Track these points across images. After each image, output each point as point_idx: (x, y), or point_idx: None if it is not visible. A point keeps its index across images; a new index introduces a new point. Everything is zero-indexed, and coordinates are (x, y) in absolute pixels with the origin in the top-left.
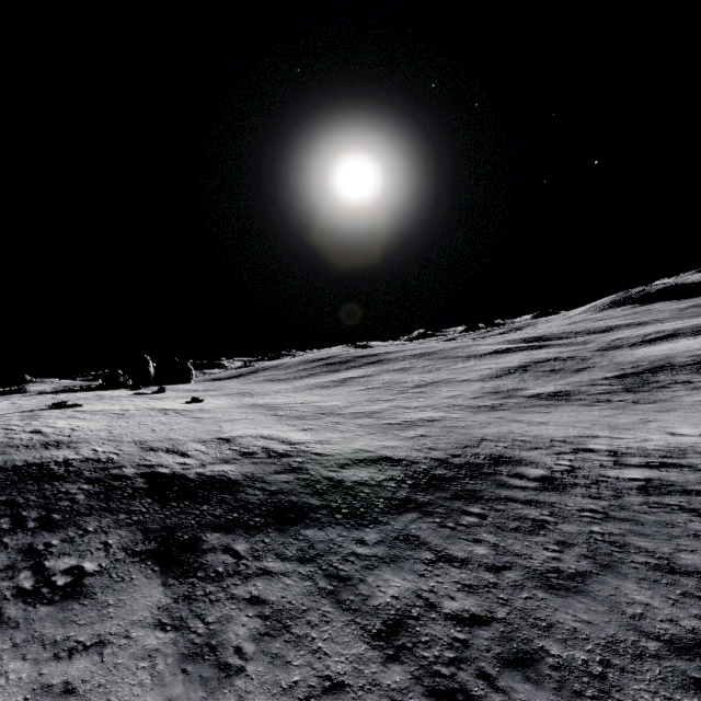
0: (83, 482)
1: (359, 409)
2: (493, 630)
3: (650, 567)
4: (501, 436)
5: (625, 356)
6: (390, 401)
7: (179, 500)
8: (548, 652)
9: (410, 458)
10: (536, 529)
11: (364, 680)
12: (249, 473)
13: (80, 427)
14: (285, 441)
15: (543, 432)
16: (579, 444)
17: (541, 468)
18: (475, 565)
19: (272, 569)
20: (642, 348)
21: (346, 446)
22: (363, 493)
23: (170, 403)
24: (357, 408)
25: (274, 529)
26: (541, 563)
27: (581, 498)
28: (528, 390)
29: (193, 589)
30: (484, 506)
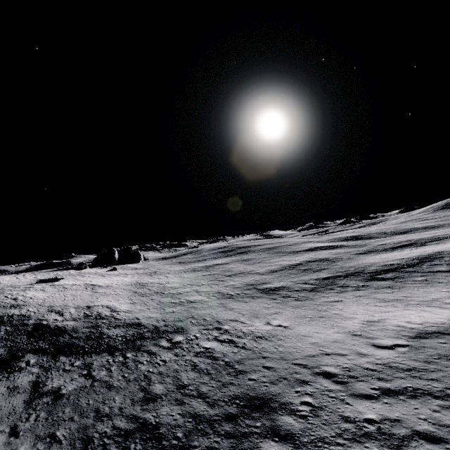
0: (9, 326)
1: (177, 290)
2: (61, 402)
3: (139, 388)
4: (201, 316)
5: (356, 261)
6: (199, 286)
7: (35, 337)
8: (64, 411)
9: (147, 325)
10: (133, 366)
11: (9, 411)
12: (76, 327)
13: (35, 297)
14: (113, 310)
15: (222, 315)
16: (222, 324)
17: (185, 336)
18: (92, 379)
19: (32, 371)
20: (380, 254)
21: (134, 315)
22: (104, 341)
23: (103, 280)
24: (178, 289)
25: (53, 354)
26: (112, 381)
27: (170, 354)
28: (268, 284)
29: (0, 375)
30: (134, 353)
